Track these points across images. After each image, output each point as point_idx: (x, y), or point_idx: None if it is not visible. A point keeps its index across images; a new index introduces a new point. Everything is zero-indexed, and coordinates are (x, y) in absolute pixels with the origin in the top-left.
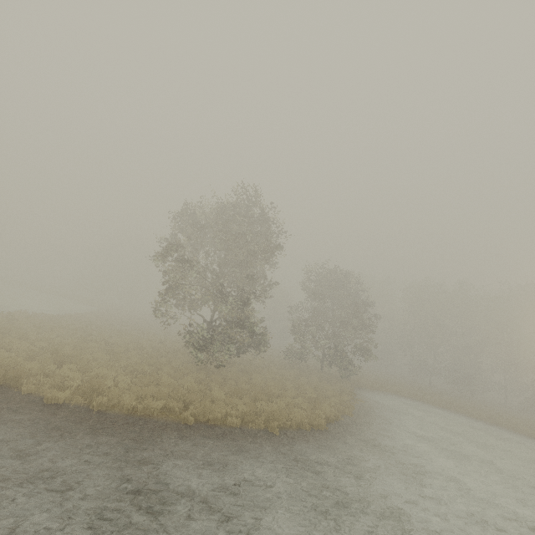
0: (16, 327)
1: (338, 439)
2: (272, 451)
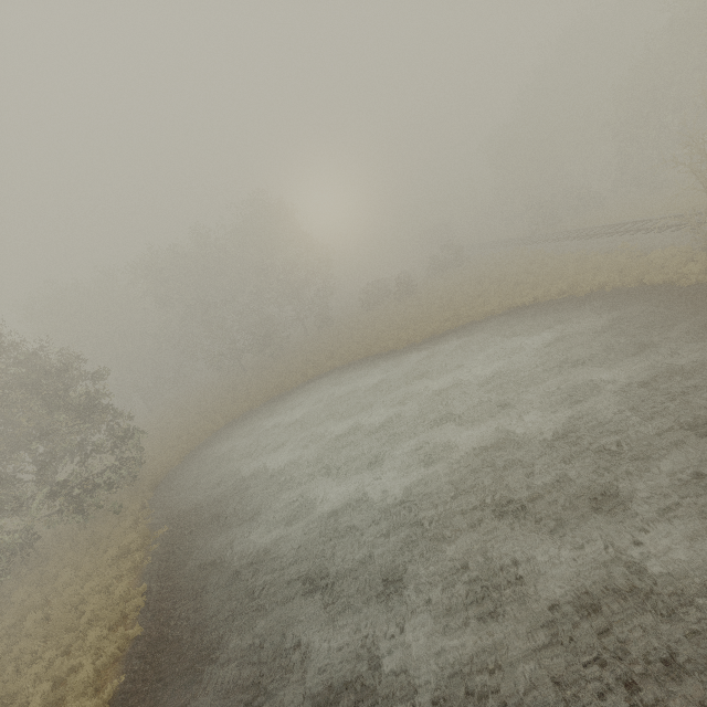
0: None
1: None
2: None
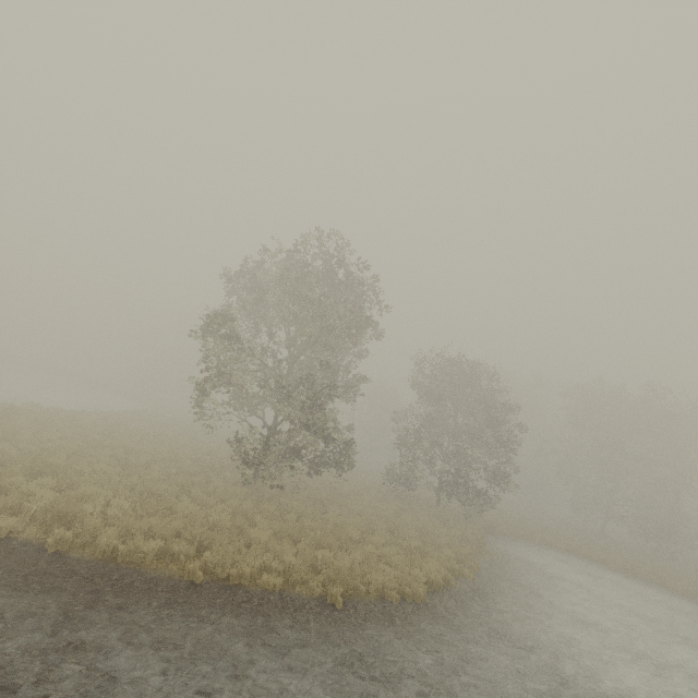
0: (11, 423)
1: (443, 620)
2: (322, 640)
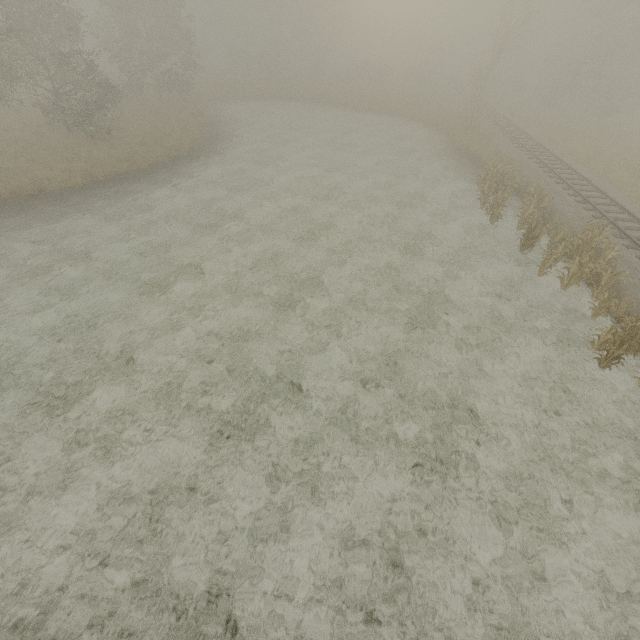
0: None
1: (212, 146)
2: (192, 162)
